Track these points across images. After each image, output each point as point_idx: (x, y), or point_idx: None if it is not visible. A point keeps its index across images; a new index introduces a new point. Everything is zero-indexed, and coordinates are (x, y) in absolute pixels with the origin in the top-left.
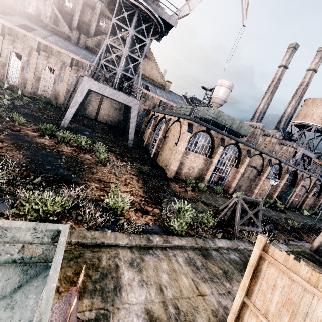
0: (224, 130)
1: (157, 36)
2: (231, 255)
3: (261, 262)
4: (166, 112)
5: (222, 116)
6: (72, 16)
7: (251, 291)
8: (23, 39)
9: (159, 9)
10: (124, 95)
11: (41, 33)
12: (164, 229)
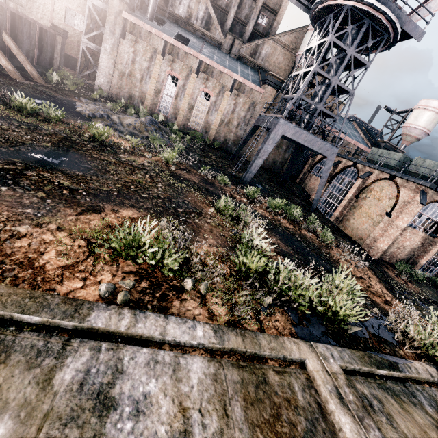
0: None
1: (374, 51)
2: None
3: None
4: (366, 163)
5: None
6: (226, 13)
7: None
8: (183, 58)
9: (403, 17)
10: (321, 141)
11: (195, 46)
12: None
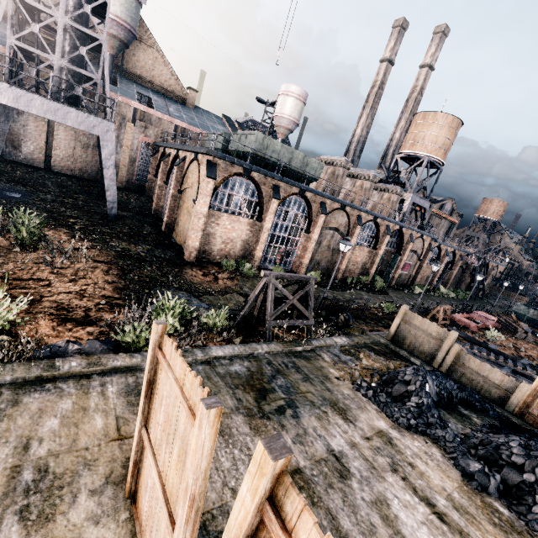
0: (276, 171)
1: None
2: (233, 367)
3: (158, 366)
4: (177, 146)
5: (271, 146)
6: None
7: (150, 415)
8: None
9: None
10: (77, 113)
11: None
12: (113, 344)
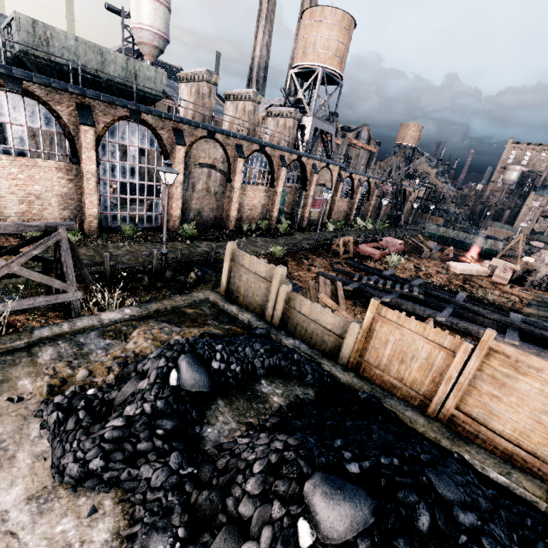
0: (70, 79)
1: None
2: None
3: None
4: None
5: (56, 40)
6: None
7: None
8: None
9: None
10: None
11: None
12: None
